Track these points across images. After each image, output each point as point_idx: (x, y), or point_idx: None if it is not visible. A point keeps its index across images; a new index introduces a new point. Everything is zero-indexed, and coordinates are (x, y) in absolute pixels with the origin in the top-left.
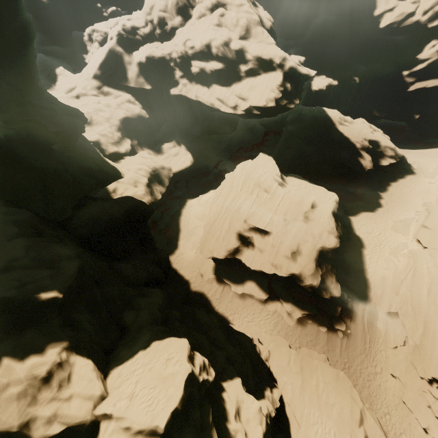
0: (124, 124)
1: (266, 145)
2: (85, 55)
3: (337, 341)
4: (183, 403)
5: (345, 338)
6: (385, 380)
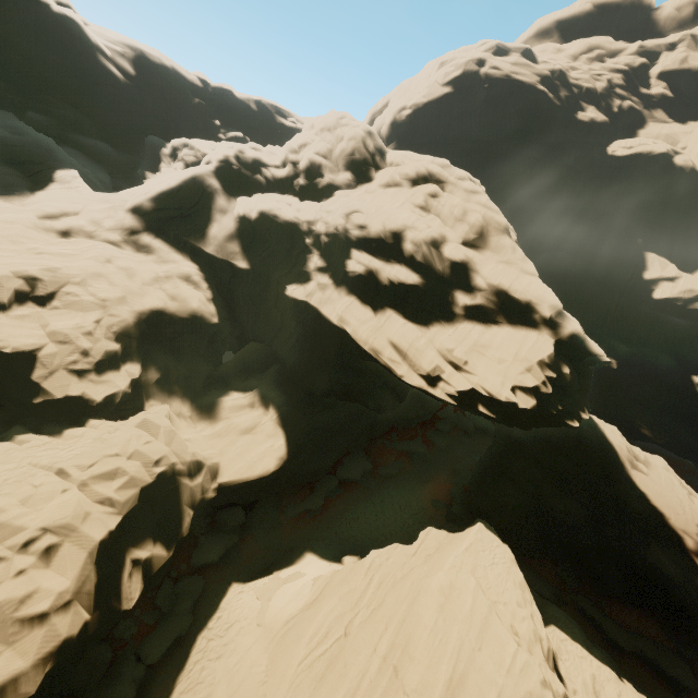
0: (146, 324)
1: (439, 428)
2: (150, 174)
3: None
4: None
5: None
6: None
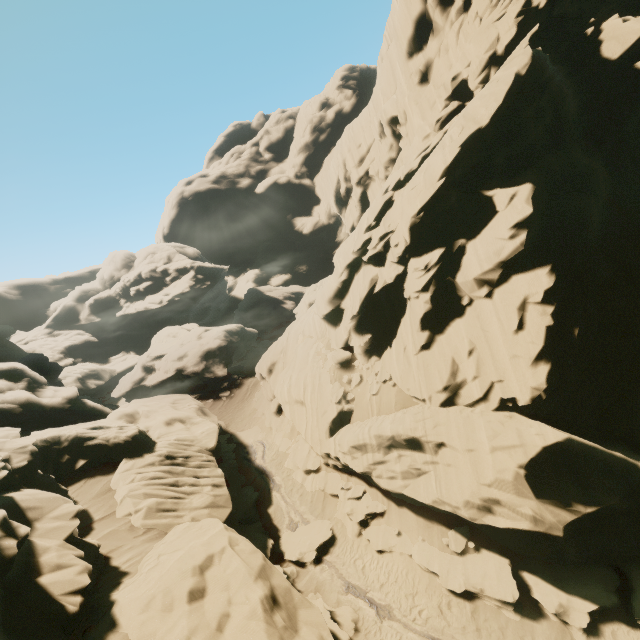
0: (69, 349)
1: None
2: None
3: (220, 403)
4: (5, 367)
5: (229, 399)
6: (250, 406)
